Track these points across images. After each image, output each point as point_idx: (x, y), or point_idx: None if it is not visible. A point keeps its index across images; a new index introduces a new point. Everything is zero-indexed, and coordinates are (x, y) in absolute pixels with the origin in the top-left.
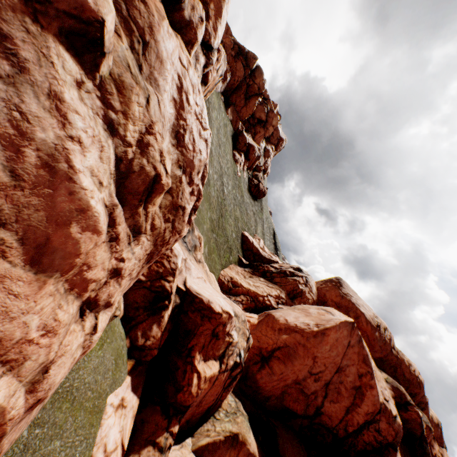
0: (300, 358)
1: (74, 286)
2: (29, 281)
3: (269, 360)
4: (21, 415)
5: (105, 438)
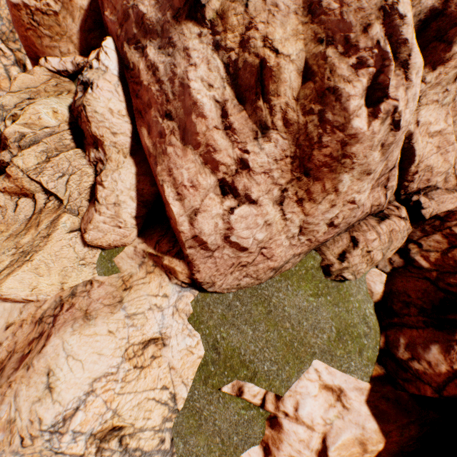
0: None
1: (207, 162)
2: (182, 150)
3: None
4: (189, 237)
5: (299, 395)
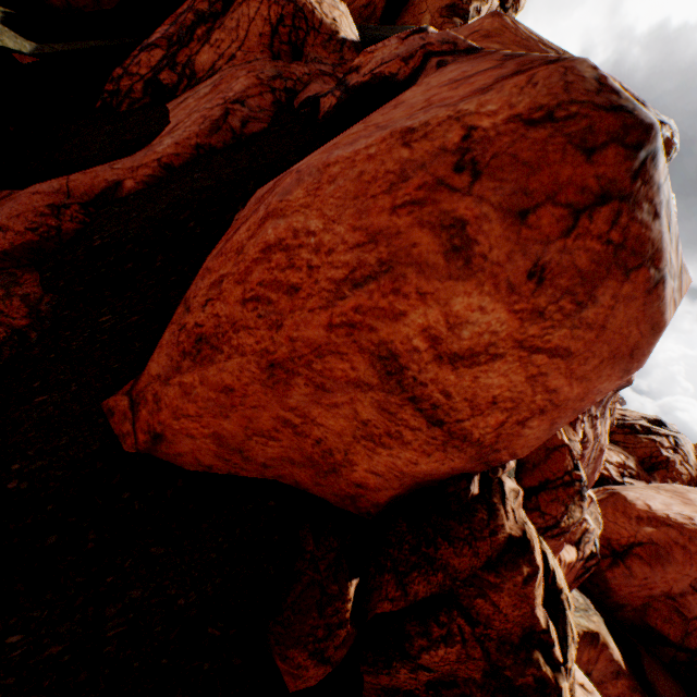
0: (676, 563)
1: None
2: None
3: (624, 557)
4: None
5: None
